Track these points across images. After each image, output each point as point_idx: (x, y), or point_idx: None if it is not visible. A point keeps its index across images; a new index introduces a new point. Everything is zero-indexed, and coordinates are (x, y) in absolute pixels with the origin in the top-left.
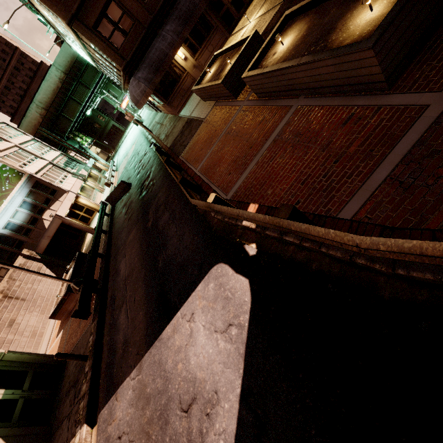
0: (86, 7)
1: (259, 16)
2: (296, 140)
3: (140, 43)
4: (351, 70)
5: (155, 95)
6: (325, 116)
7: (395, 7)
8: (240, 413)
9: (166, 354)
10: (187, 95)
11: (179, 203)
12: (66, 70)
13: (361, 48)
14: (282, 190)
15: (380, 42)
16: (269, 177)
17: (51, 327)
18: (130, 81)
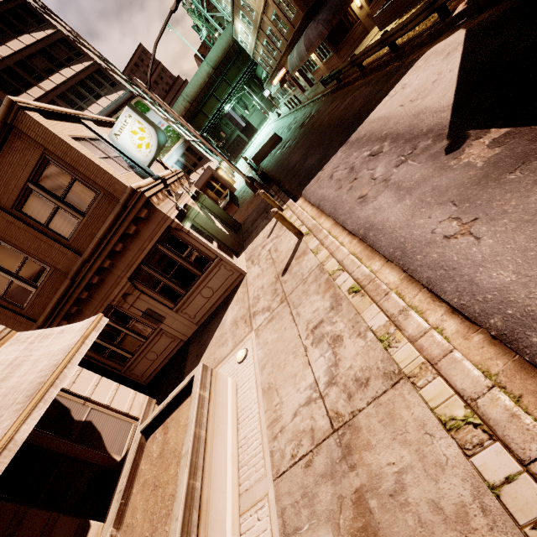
0: None
1: None
2: None
3: None
4: None
5: (326, 43)
6: None
7: None
8: (463, 56)
9: (377, 115)
10: (355, 45)
11: (365, 82)
12: (215, 65)
13: None
14: None
15: None
16: None
17: None
18: (308, 27)
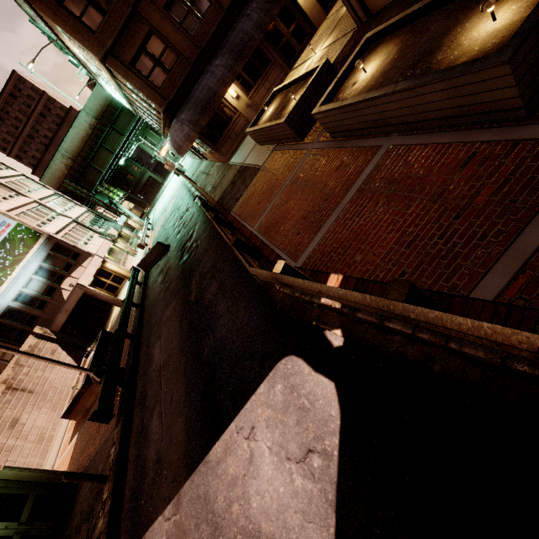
0: (122, 41)
1: (327, 46)
2: (392, 189)
3: (184, 81)
4: (472, 95)
5: (201, 140)
6: (432, 157)
7: (538, 9)
8: None
9: (215, 487)
10: (239, 139)
11: (231, 270)
12: (98, 115)
13: (491, 64)
14: (376, 256)
15: (518, 55)
16: (356, 238)
17: (64, 428)
18: (171, 124)
